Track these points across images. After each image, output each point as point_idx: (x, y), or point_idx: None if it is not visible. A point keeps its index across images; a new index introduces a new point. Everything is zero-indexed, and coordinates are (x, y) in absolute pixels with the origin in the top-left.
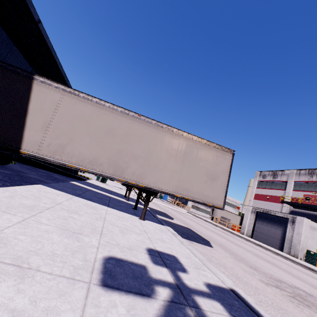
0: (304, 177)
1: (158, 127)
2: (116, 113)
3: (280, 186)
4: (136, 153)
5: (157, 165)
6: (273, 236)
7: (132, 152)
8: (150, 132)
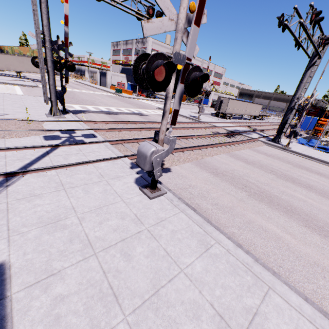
0: (125, 46)
1: (12, 55)
2: None
3: (119, 53)
4: (10, 64)
5: (17, 66)
6: (105, 82)
7: (9, 64)
8: (10, 57)
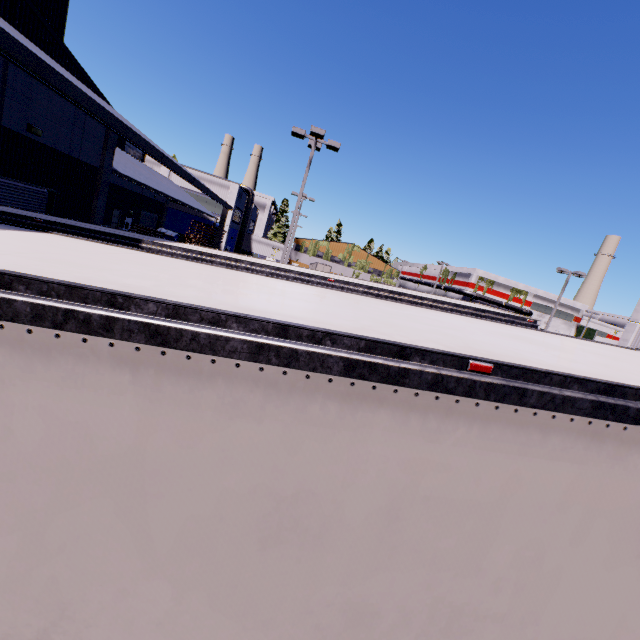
0: None
1: (613, 421)
2: (309, 387)
3: None
4: (461, 601)
5: (578, 636)
6: None
7: (431, 604)
8: (551, 469)
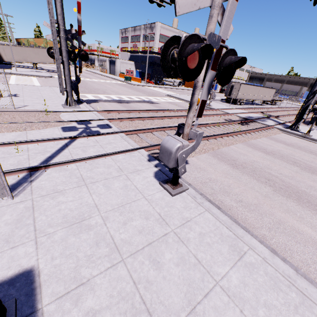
0: (133, 33)
1: (28, 47)
2: (16, 47)
3: (127, 41)
4: (27, 56)
5: (34, 57)
6: (114, 70)
7: (26, 56)
8: (27, 49)
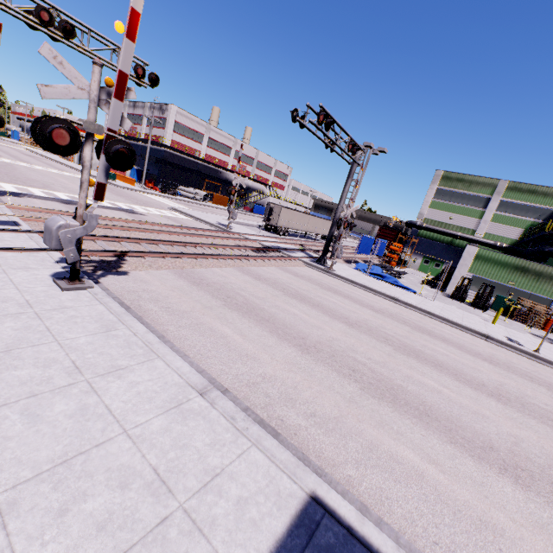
0: (132, 110)
1: None
2: None
3: None
4: None
5: None
6: None
7: None
8: None
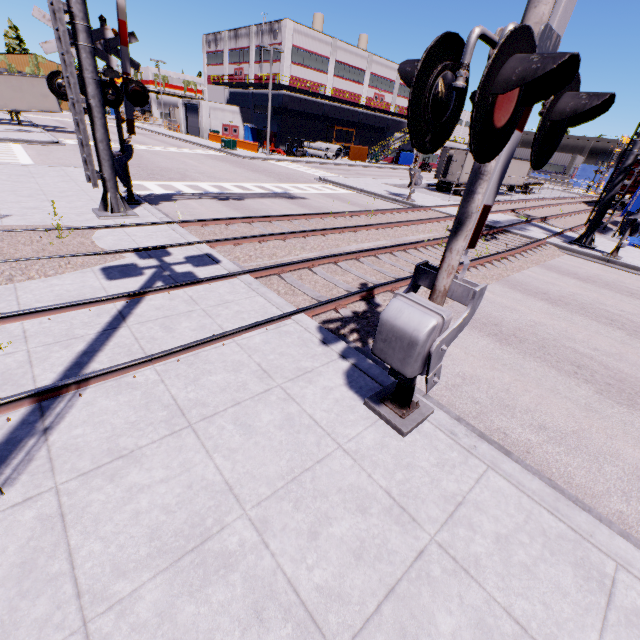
0: (233, 43)
1: None
2: None
3: (222, 60)
4: None
5: (11, 98)
6: (196, 126)
7: None
8: None
